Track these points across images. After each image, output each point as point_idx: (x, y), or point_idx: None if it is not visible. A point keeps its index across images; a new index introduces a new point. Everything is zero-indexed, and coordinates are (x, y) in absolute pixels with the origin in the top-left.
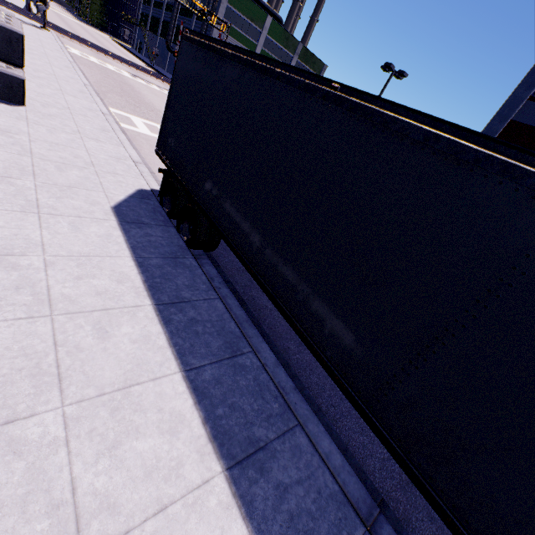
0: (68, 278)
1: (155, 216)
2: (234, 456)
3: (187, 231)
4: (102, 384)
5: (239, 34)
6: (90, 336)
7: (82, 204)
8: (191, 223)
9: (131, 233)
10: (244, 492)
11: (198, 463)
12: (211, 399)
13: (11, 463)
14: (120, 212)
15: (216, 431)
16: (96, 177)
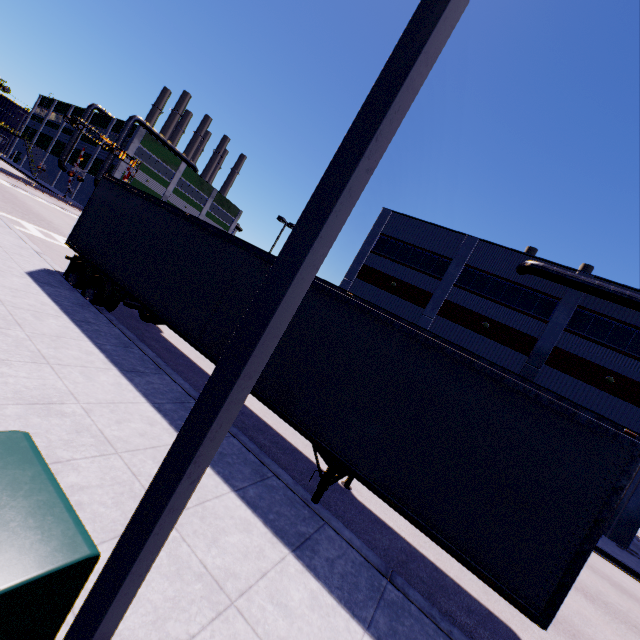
0: (7, 295)
1: (62, 284)
2: (124, 369)
3: (92, 296)
4: (44, 332)
5: (151, 171)
6: (31, 317)
7: (2, 266)
8: (95, 290)
9: (45, 288)
10: (129, 377)
11: (103, 364)
12: (111, 354)
13: (6, 337)
14: (34, 276)
15: (114, 361)
16: (7, 254)
